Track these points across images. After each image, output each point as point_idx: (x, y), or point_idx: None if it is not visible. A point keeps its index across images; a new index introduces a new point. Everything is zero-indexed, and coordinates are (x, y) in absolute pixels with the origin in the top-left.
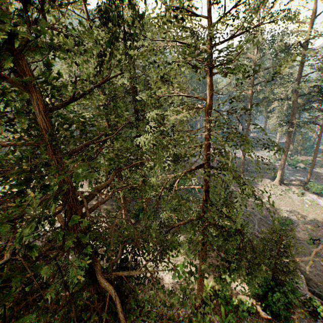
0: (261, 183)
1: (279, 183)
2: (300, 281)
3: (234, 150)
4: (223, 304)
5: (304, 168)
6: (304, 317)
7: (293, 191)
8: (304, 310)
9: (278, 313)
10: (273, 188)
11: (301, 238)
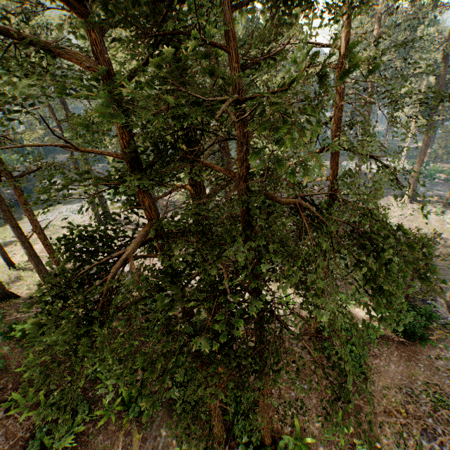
0: (384, 202)
1: (410, 200)
2: (438, 305)
3: (344, 162)
4: (344, 331)
5: (445, 180)
6: (444, 338)
7: (430, 209)
8: (444, 331)
9: (414, 333)
10: (400, 207)
11: (439, 263)
